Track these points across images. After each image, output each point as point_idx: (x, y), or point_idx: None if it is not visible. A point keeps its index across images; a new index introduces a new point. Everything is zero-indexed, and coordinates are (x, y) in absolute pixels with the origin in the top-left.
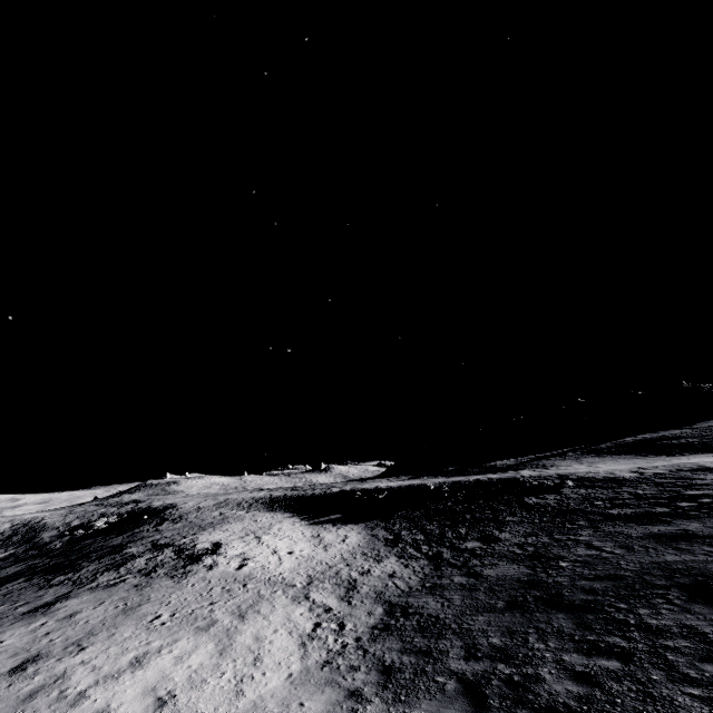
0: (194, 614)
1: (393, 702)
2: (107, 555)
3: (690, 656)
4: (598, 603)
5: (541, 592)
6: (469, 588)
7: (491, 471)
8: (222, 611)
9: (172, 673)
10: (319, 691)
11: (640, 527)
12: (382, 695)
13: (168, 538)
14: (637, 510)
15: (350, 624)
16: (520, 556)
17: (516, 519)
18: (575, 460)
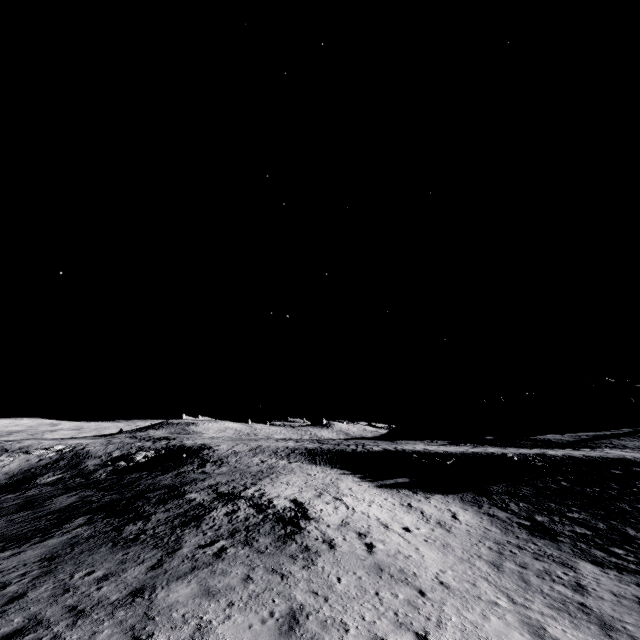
0: None
1: None
2: (168, 499)
3: None
4: None
5: None
6: None
7: (554, 446)
8: None
9: None
10: None
11: None
12: None
13: (227, 485)
14: None
15: None
16: None
17: None
18: None
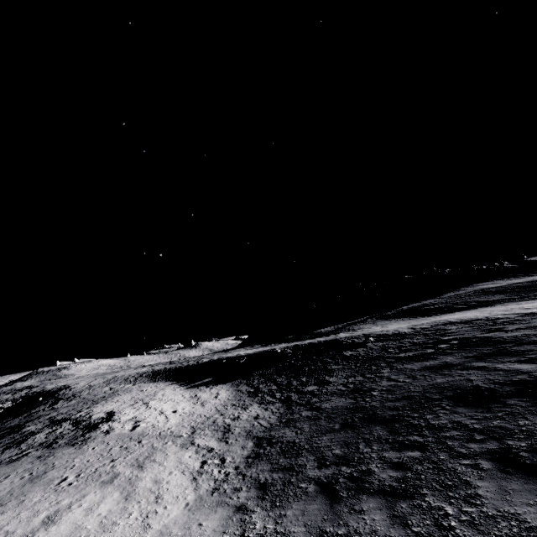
0: (98, 472)
1: (271, 508)
2: (6, 435)
3: (460, 440)
4: (400, 415)
5: (363, 413)
6: (314, 418)
7: (319, 336)
8: (122, 465)
9: (84, 523)
10: (212, 512)
11: (418, 363)
12: (262, 505)
13: (65, 414)
14: (416, 353)
15: (229, 458)
16: (345, 392)
17: (339, 367)
18: (373, 324)
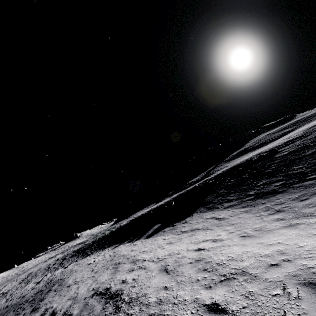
0: None
1: None
2: None
3: None
4: None
5: None
6: None
7: (199, 181)
8: None
9: None
10: None
11: None
12: None
13: None
14: None
15: None
16: None
17: None
18: (229, 163)
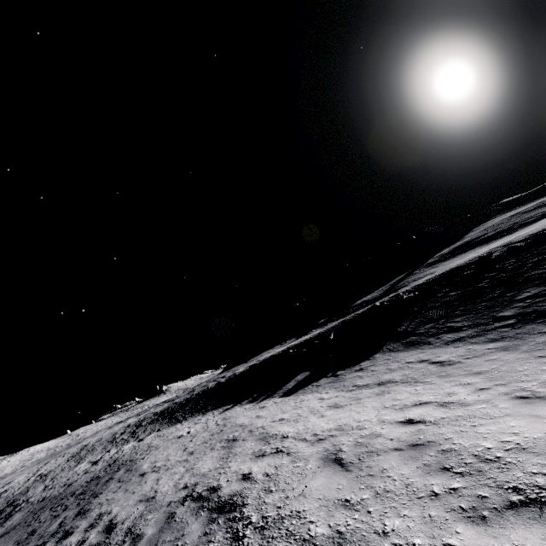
0: None
1: None
2: None
3: None
4: None
5: None
6: None
7: (377, 299)
8: None
9: None
10: None
11: None
12: None
13: None
14: None
15: None
16: None
17: None
18: (437, 267)
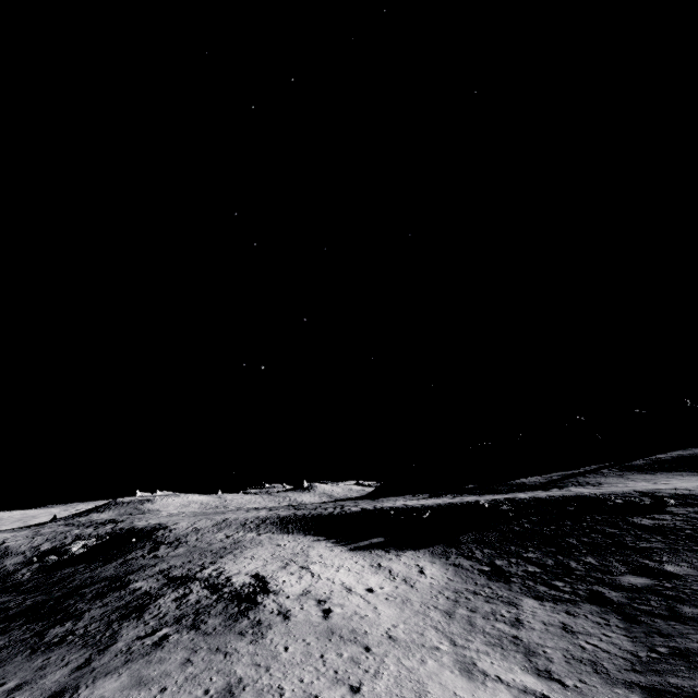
0: None
1: None
2: (108, 592)
3: None
4: None
5: None
6: None
7: (527, 489)
8: None
9: None
10: None
11: None
12: None
13: (181, 568)
14: None
15: None
16: None
17: (659, 546)
18: (620, 477)
